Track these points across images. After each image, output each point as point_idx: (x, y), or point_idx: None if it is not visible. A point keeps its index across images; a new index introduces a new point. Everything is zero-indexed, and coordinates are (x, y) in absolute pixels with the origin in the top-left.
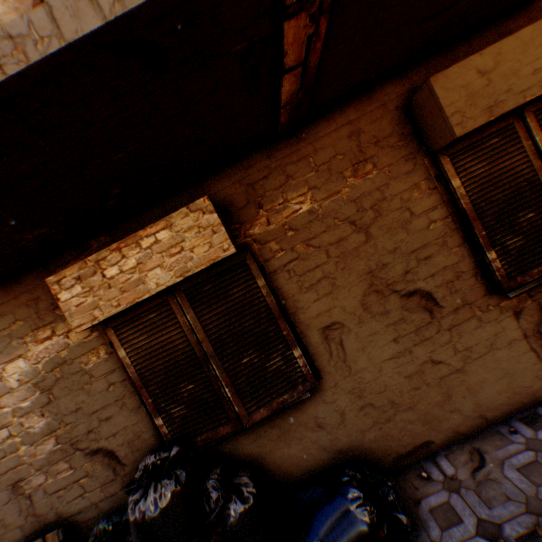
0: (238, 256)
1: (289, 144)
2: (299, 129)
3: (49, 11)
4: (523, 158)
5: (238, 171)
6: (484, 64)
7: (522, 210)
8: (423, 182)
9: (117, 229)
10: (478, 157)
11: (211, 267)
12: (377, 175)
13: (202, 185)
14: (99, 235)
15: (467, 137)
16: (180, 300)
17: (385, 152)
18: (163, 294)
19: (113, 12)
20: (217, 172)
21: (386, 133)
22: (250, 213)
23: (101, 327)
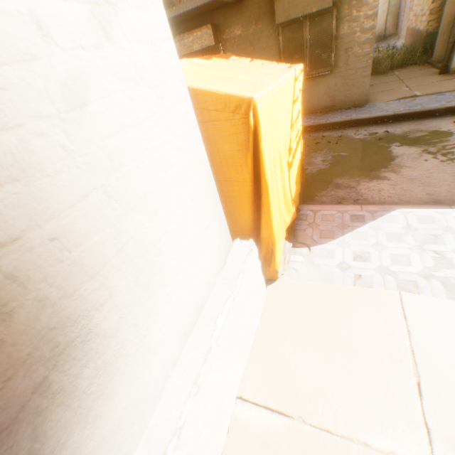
0: (217, 46)
1: (239, 7)
2: (243, 2)
3: (185, 5)
4: (302, 36)
5: (223, 14)
6: (290, 1)
7: (296, 55)
8: (274, 35)
9: (188, 25)
10: (289, 32)
11: (210, 47)
12: (261, 28)
13: (212, 16)
14: (183, 26)
15: (289, 23)
16: (201, 56)
17: (266, 20)
18: (197, 52)
19: (193, 8)
20: (217, 12)
21: (268, 12)
22: (223, 31)
23: (181, 57)
